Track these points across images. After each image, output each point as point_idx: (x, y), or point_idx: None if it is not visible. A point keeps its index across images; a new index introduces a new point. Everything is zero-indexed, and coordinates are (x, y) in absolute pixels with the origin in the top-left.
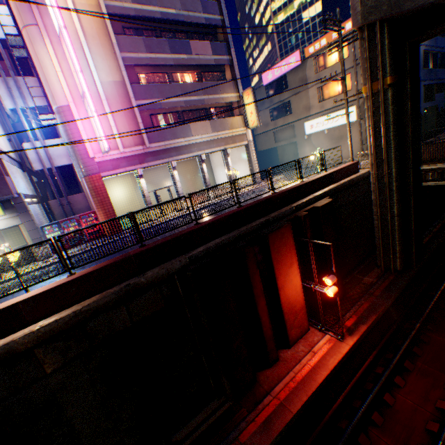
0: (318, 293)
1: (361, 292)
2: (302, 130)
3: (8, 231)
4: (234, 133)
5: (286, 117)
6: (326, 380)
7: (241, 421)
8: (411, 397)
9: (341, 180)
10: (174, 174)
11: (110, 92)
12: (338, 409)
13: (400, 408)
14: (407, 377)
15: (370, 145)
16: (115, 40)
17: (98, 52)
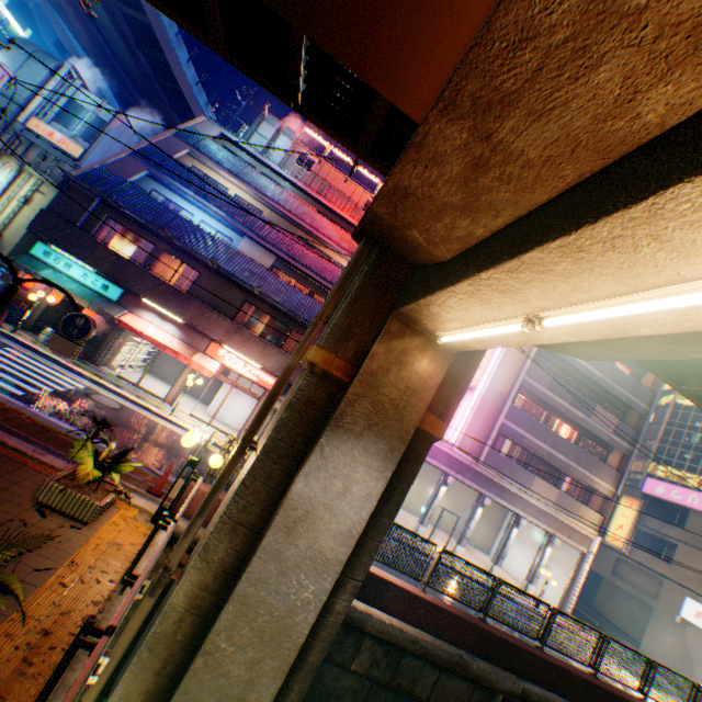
0: None
1: None
2: (674, 600)
3: None
4: (578, 525)
5: (654, 558)
6: None
7: None
8: None
9: None
10: (476, 508)
11: (487, 394)
12: None
13: None
14: None
15: None
16: (528, 363)
17: (505, 361)
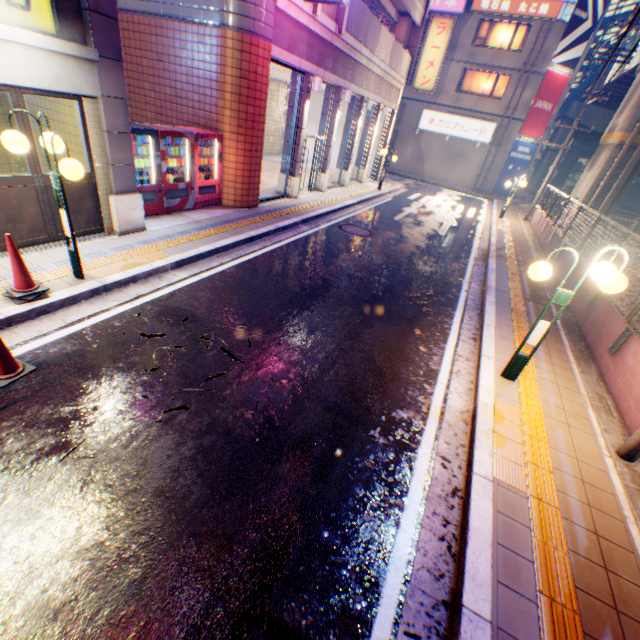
0: None
1: None
2: (414, 119)
3: None
4: (397, 82)
5: None
6: None
7: None
8: None
9: None
10: (335, 116)
11: None
12: None
13: None
14: None
15: (585, 201)
16: None
17: None
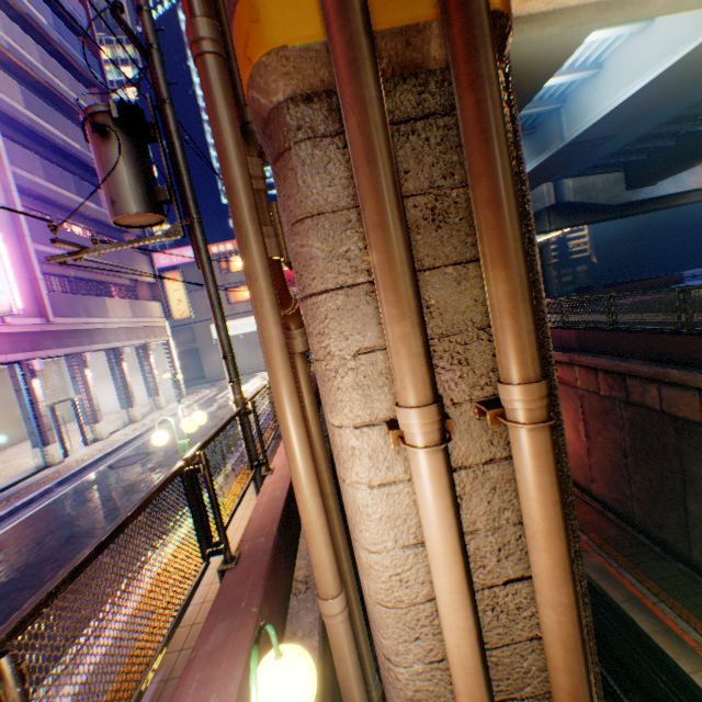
0: None
1: None
2: (208, 333)
3: None
4: (156, 322)
5: None
6: None
7: None
8: None
9: None
10: (86, 374)
11: None
12: None
13: None
14: None
15: None
16: (2, 142)
17: None
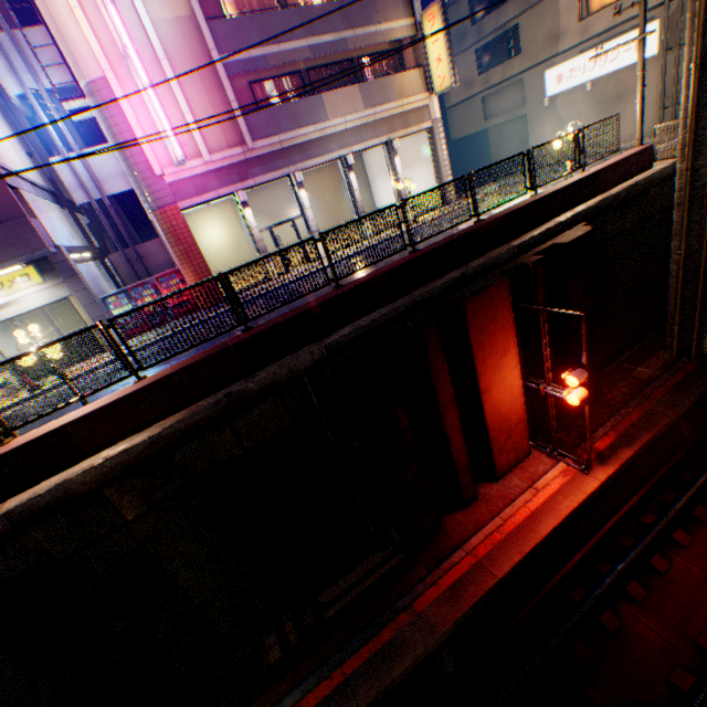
0: (551, 399)
1: (628, 393)
2: (538, 88)
3: (58, 306)
4: (406, 106)
5: (507, 64)
6: (554, 532)
7: (417, 584)
8: (699, 563)
9: (613, 187)
10: (300, 196)
11: (172, 43)
12: (570, 572)
13: (677, 578)
14: (697, 532)
15: (687, 106)
16: None
17: None
